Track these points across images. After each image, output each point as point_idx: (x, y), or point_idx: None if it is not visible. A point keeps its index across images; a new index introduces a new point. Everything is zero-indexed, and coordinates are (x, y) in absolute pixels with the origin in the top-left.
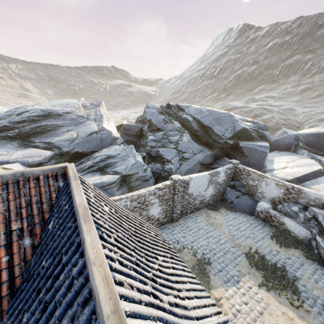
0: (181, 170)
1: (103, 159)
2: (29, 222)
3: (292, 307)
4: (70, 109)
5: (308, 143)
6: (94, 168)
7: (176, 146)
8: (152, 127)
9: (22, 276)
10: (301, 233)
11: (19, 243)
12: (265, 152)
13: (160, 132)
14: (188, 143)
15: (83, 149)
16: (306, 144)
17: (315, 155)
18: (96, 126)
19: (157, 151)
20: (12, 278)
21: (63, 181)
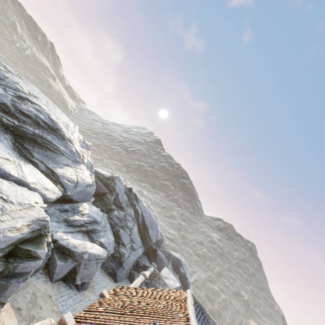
0: (131, 258)
1: (91, 221)
2: None
3: None
4: (71, 136)
5: (173, 261)
6: (84, 228)
7: (131, 233)
8: (117, 201)
9: None
10: None
11: None
12: (165, 264)
13: (122, 212)
14: (136, 234)
15: (76, 198)
16: (172, 262)
17: (174, 273)
18: (90, 177)
19: (118, 230)
20: None
21: None
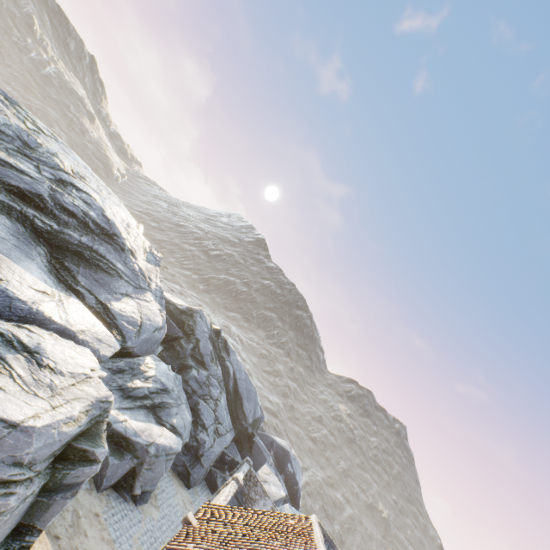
0: (214, 450)
1: (159, 390)
2: None
3: None
4: (134, 245)
5: (276, 453)
6: (149, 402)
7: (216, 408)
8: (196, 353)
9: None
10: None
11: None
12: (266, 458)
13: (204, 371)
14: (224, 409)
15: (138, 350)
16: (275, 454)
17: (278, 472)
18: (160, 314)
19: (197, 402)
20: None
21: None
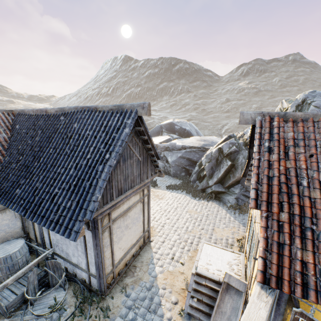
0: None
1: None
2: (1, 129)
3: (153, 187)
4: None
5: (167, 129)
6: None
7: None
8: None
9: (7, 146)
10: (161, 166)
11: (0, 135)
12: None
13: None
14: None
15: None
16: (166, 129)
17: (170, 134)
18: None
19: None
20: (2, 146)
21: (13, 117)
